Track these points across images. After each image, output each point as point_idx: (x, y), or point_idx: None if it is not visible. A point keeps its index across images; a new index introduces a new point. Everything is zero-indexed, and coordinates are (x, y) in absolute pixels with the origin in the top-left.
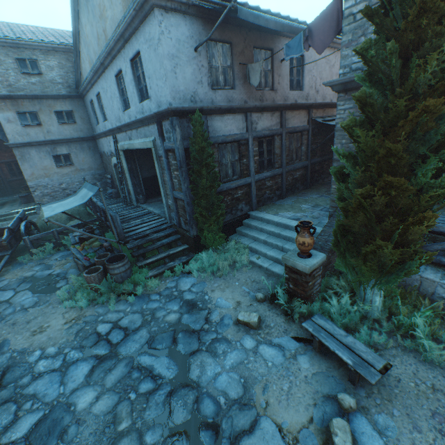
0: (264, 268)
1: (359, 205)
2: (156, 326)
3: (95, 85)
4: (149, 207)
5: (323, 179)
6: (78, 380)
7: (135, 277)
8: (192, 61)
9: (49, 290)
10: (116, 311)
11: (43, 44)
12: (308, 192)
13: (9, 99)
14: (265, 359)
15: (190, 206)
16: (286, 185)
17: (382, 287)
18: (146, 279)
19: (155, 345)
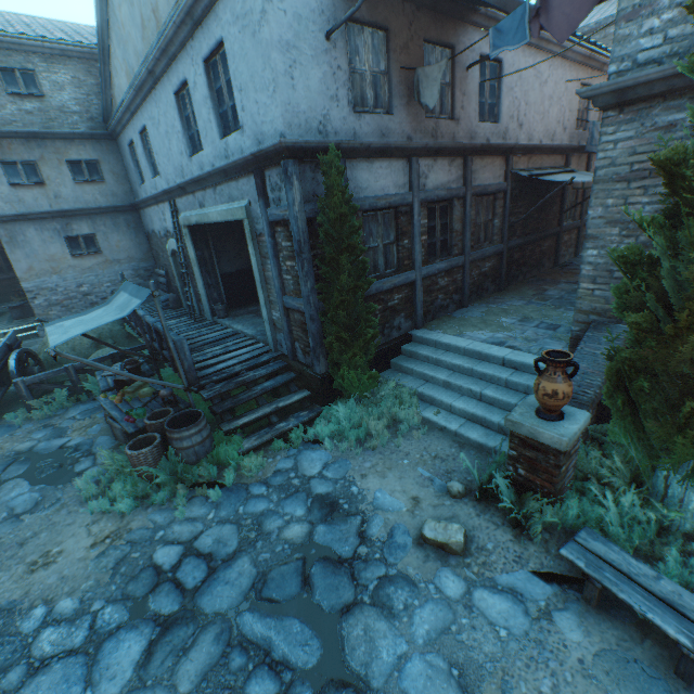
0: (451, 432)
1: (693, 321)
2: (268, 550)
3: (138, 114)
4: (235, 324)
5: (524, 275)
6: (122, 676)
7: (219, 453)
8: (321, 57)
9: (60, 479)
10: (188, 519)
11: (45, 43)
12: (504, 297)
13: None
14: (492, 621)
15: (315, 323)
16: (469, 284)
17: None
18: (240, 457)
19: (269, 593)
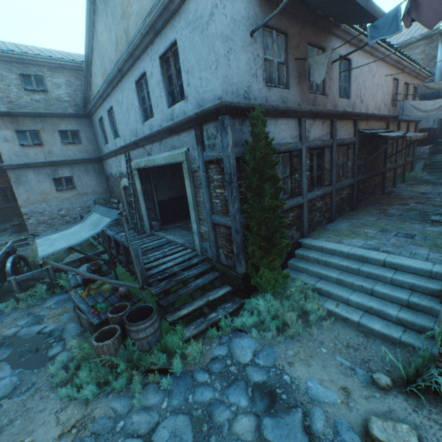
0: (353, 322)
1: None
2: None
3: (107, 100)
4: (168, 235)
5: (365, 199)
6: None
7: (167, 342)
8: (247, 48)
9: (36, 363)
10: (144, 407)
11: (51, 60)
12: (358, 214)
13: (8, 116)
14: None
15: (239, 235)
16: (334, 206)
17: None
18: (184, 345)
19: None
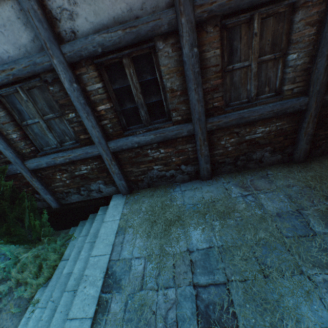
0: None
1: None
2: None
3: None
4: None
5: None
6: None
7: None
8: None
9: None
10: None
11: None
12: (278, 179)
13: None
14: None
15: None
16: (217, 154)
17: None
18: None
19: None
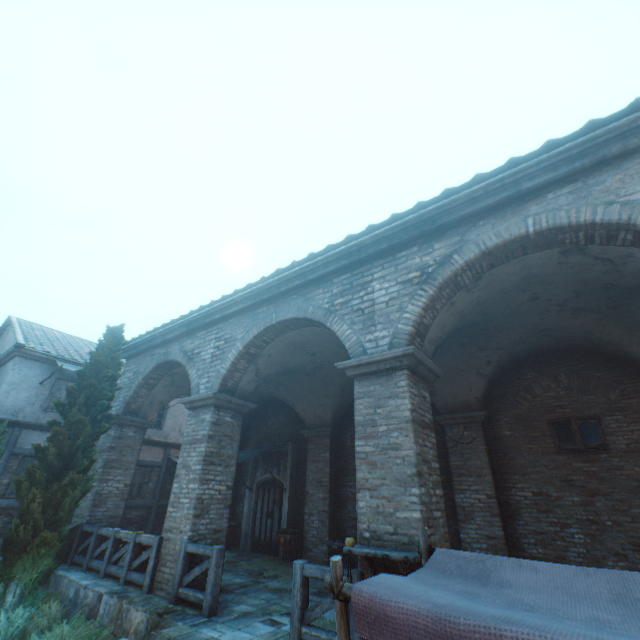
0: None
1: (18, 488)
2: None
3: None
4: None
5: None
6: None
7: None
8: (33, 389)
9: None
10: None
11: None
12: None
13: None
14: None
15: None
16: None
17: (20, 582)
18: None
19: None
